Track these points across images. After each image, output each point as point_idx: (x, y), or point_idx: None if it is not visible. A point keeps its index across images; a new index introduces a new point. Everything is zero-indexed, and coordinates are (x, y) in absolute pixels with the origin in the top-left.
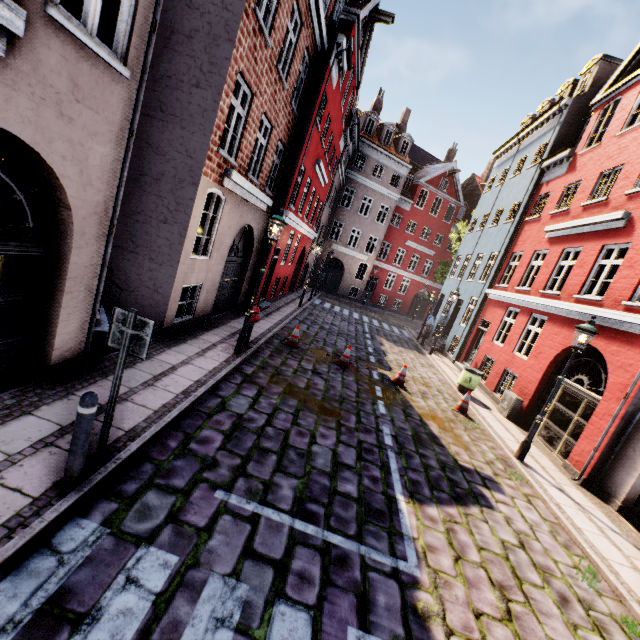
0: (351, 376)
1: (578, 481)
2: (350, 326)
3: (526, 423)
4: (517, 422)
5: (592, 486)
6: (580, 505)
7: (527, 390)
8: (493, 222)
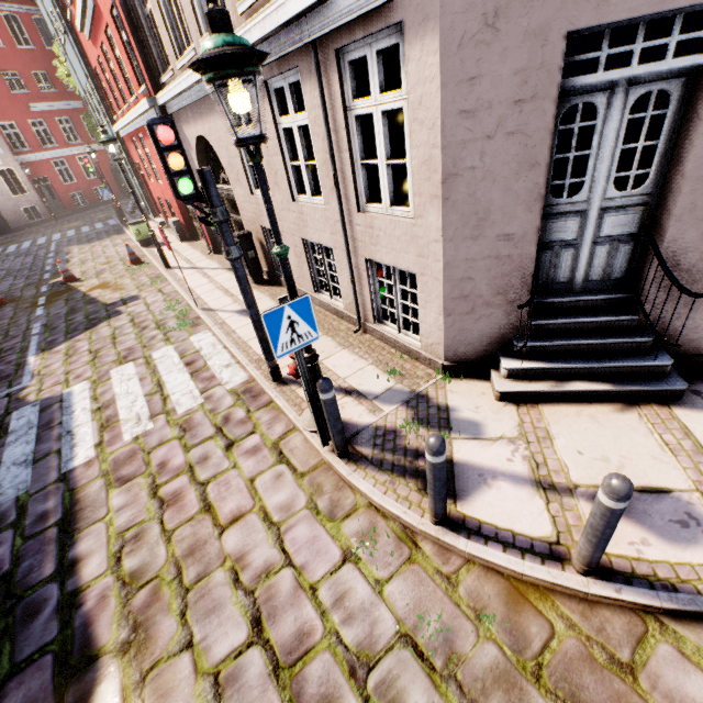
0: (9, 308)
1: (213, 253)
2: (27, 258)
3: (196, 235)
4: (191, 239)
5: (219, 250)
6: (201, 268)
7: (177, 209)
8: (63, 34)
